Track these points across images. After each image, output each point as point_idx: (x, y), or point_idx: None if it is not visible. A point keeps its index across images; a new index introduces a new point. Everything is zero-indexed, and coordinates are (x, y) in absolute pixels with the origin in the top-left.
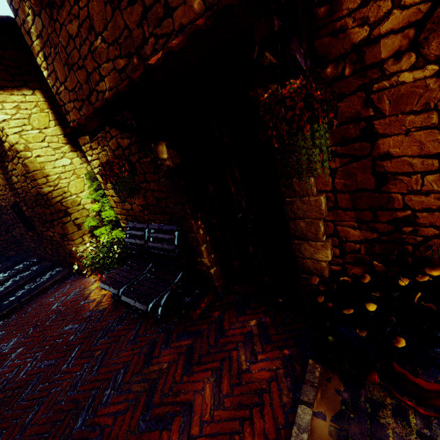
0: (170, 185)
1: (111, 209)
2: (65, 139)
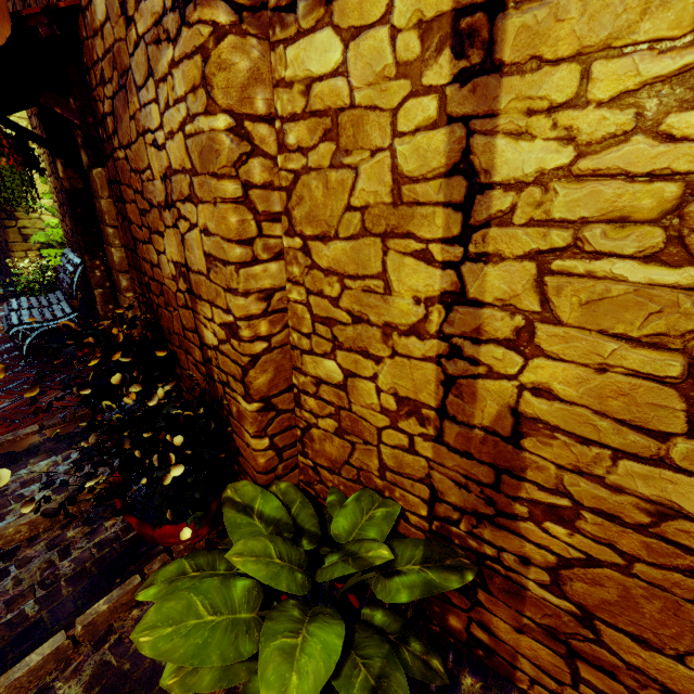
0: (69, 209)
1: None
2: None
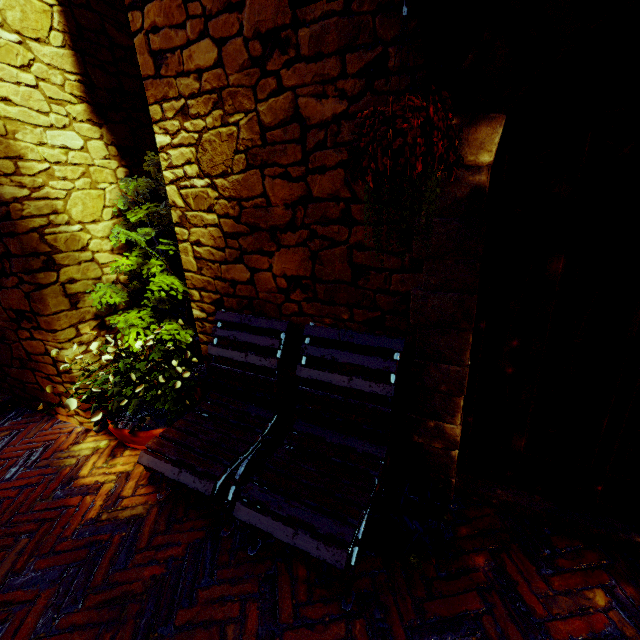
0: (452, 238)
1: (165, 273)
2: (80, 87)
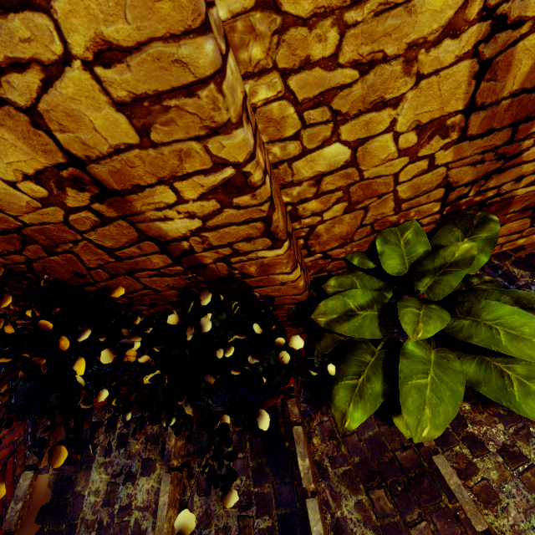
0: None
1: None
2: None
